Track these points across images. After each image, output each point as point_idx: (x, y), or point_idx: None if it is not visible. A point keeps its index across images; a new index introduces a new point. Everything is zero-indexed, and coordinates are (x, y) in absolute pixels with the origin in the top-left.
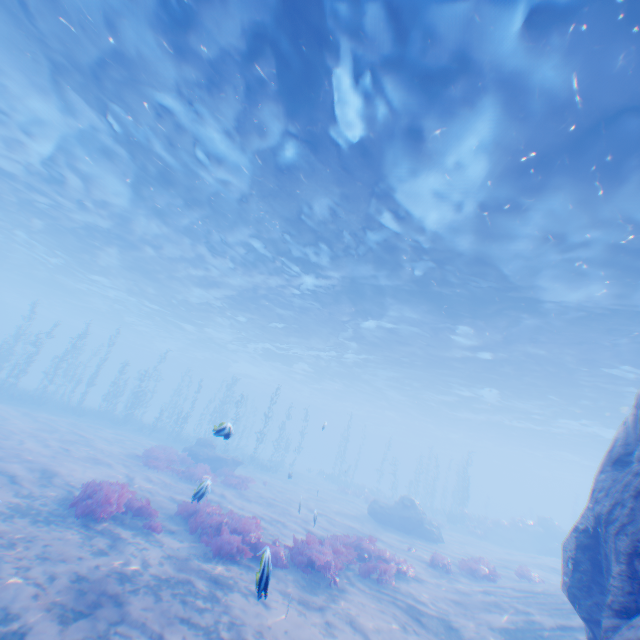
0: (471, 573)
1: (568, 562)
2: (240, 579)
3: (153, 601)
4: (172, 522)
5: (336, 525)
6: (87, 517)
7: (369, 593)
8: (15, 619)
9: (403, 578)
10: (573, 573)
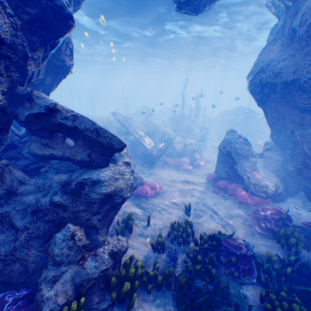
0: None
1: None
2: None
3: None
4: None
5: None
6: None
7: None
8: None
9: None
10: None
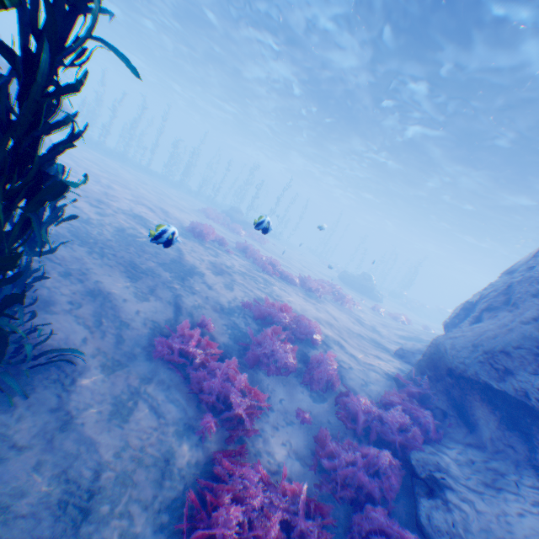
0: (393, 318)
1: (451, 313)
2: (276, 283)
3: (244, 279)
4: (235, 252)
5: (318, 277)
6: (198, 239)
7: (336, 307)
8: (198, 269)
9: (354, 308)
10: (451, 318)
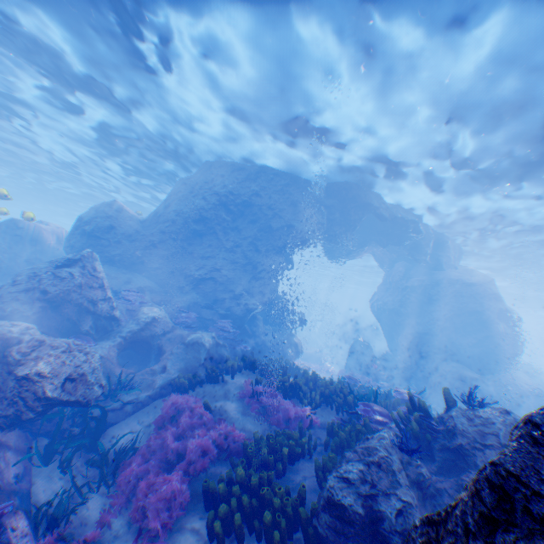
0: None
1: None
2: None
3: None
4: None
5: None
6: None
7: None
8: None
9: None
10: None
